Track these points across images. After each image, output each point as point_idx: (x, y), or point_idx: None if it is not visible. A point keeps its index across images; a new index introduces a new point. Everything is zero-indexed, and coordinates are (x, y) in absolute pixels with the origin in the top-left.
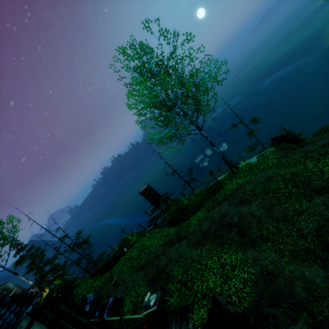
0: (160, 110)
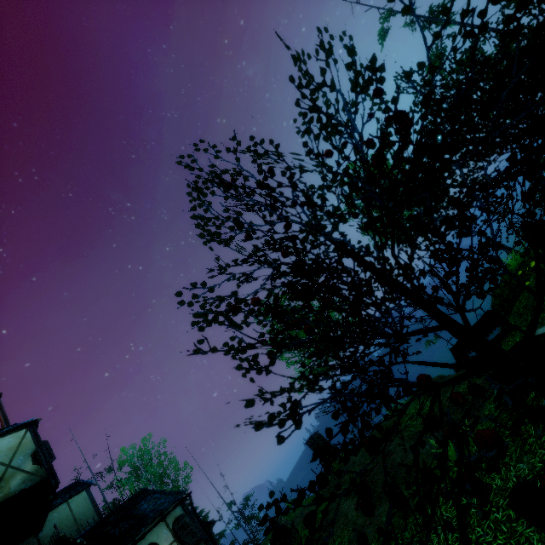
0: (290, 353)
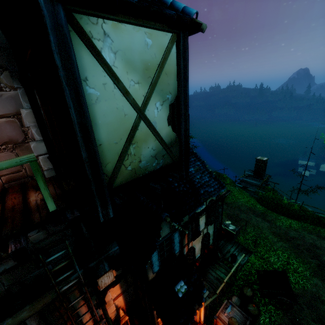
0: None
